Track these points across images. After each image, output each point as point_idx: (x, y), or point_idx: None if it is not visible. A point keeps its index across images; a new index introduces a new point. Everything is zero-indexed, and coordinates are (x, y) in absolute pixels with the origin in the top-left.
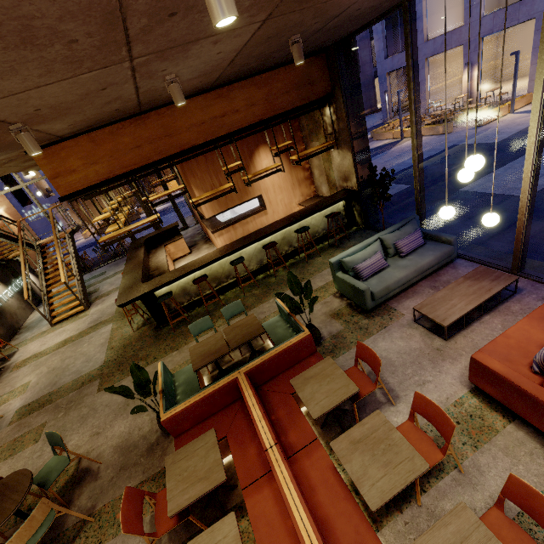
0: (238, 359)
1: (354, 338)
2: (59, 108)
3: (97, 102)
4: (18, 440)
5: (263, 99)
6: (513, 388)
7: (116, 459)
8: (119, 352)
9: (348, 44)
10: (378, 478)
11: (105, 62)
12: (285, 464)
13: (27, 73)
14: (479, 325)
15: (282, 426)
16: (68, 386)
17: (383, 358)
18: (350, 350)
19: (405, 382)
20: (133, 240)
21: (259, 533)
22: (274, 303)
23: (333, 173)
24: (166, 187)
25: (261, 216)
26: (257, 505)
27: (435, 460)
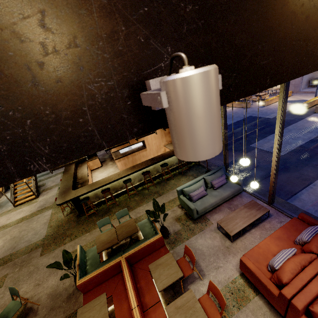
0: (123, 242)
1: (186, 235)
2: None
3: None
4: None
5: None
6: (257, 279)
7: (48, 302)
8: (55, 230)
9: None
10: None
11: None
12: None
13: None
14: (249, 234)
15: (142, 291)
16: (22, 250)
17: (200, 250)
18: (183, 243)
19: (209, 266)
20: None
21: None
22: (146, 207)
23: None
24: None
25: (143, 151)
26: None
27: None
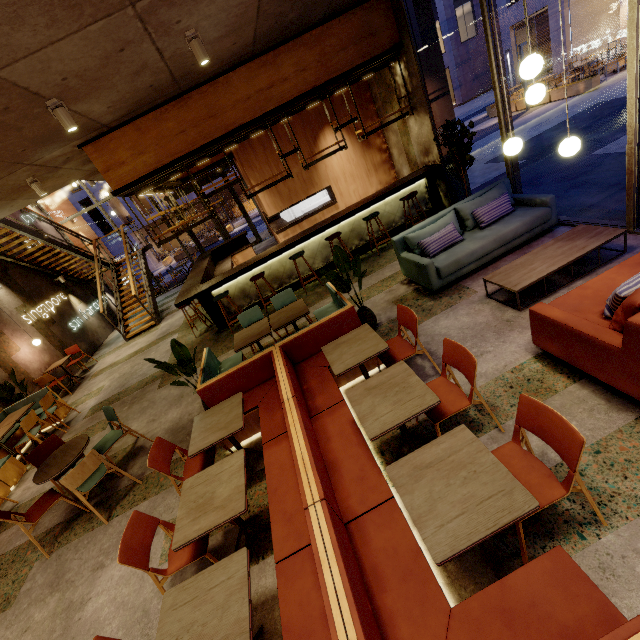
0: None
1: None
2: (86, 78)
3: (123, 71)
4: (90, 429)
5: (315, 61)
6: (572, 334)
7: (166, 438)
8: None
9: None
10: (383, 414)
11: (106, 7)
12: (297, 410)
13: (34, 22)
14: (567, 291)
15: (312, 393)
16: (134, 386)
17: (442, 335)
18: (407, 332)
19: None
20: None
21: (270, 474)
22: None
23: (413, 149)
24: (236, 196)
25: (331, 211)
26: (274, 454)
27: (459, 407)
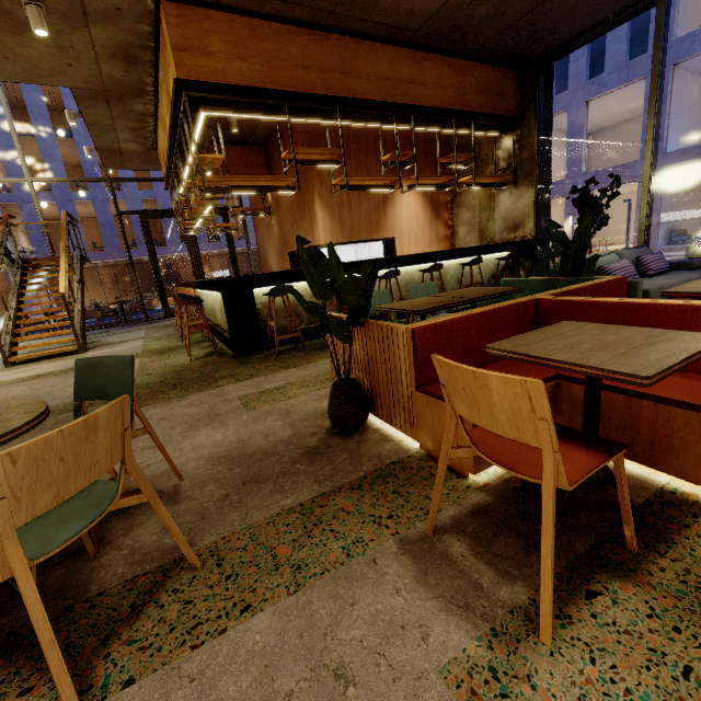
0: None
1: None
2: None
3: None
4: None
5: (454, 87)
6: None
7: (224, 471)
8: (167, 375)
9: (548, 67)
10: None
11: None
12: None
13: None
14: None
15: None
16: (54, 408)
17: None
18: None
19: None
20: (162, 301)
21: None
22: None
23: (494, 225)
24: (231, 243)
25: None
26: None
27: None
